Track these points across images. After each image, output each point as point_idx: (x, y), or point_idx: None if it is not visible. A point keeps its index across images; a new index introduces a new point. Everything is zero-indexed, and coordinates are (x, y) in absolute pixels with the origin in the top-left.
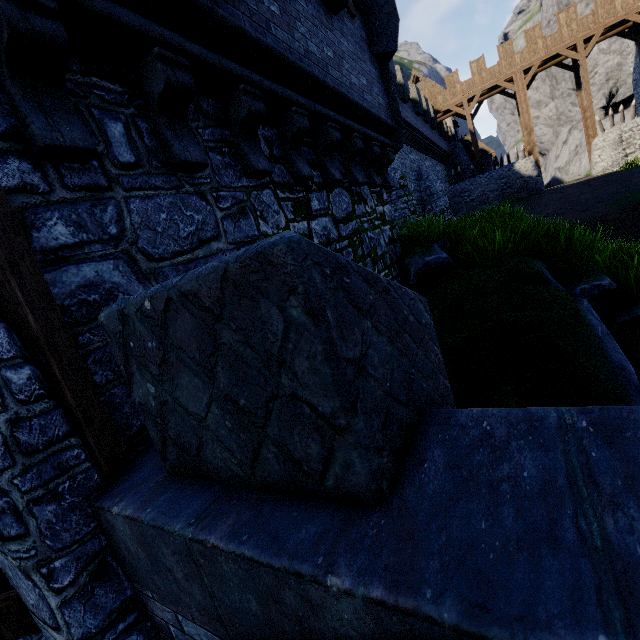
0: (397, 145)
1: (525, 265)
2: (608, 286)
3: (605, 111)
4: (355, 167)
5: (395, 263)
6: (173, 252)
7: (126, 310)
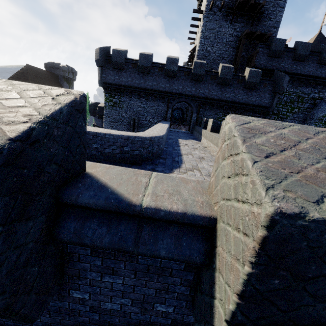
0: (268, 110)
1: None
2: None
3: None
4: (246, 112)
5: None
6: (207, 116)
7: (199, 118)
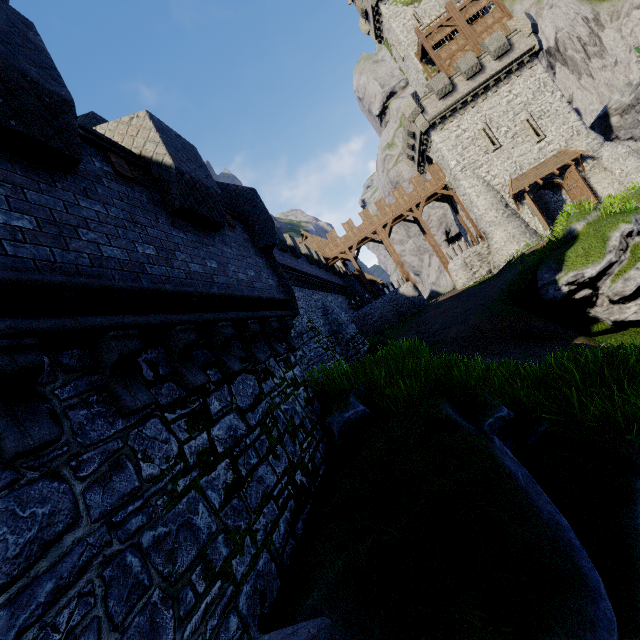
0: (294, 312)
1: (434, 410)
2: (508, 416)
3: (448, 242)
4: (256, 347)
5: (317, 424)
6: None
7: None
